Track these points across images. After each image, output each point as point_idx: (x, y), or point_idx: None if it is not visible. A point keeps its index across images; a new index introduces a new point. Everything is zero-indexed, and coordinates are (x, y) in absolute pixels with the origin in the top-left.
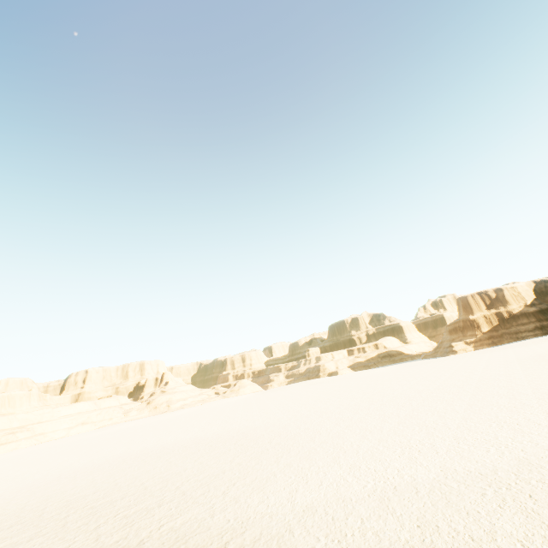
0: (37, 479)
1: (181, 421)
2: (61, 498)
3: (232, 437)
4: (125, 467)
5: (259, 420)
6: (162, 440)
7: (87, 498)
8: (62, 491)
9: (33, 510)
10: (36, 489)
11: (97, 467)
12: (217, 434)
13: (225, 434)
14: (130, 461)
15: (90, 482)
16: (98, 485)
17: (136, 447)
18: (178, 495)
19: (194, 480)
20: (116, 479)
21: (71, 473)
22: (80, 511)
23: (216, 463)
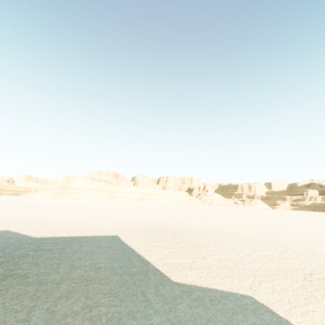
0: (188, 218)
1: (231, 212)
2: (222, 230)
3: (302, 231)
4: (237, 226)
5: (311, 227)
6: (237, 219)
7: (242, 235)
8: (216, 227)
9: (215, 231)
10: (197, 222)
11: (216, 221)
12: (281, 226)
13: (291, 228)
14: (234, 224)
15: (227, 227)
16: (235, 230)
17: (224, 218)
18: (323, 253)
19: (322, 249)
20: (245, 231)
21: (204, 220)
22: (251, 240)
23: (322, 244)
